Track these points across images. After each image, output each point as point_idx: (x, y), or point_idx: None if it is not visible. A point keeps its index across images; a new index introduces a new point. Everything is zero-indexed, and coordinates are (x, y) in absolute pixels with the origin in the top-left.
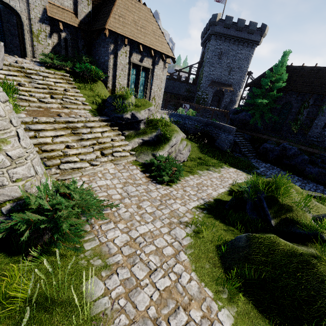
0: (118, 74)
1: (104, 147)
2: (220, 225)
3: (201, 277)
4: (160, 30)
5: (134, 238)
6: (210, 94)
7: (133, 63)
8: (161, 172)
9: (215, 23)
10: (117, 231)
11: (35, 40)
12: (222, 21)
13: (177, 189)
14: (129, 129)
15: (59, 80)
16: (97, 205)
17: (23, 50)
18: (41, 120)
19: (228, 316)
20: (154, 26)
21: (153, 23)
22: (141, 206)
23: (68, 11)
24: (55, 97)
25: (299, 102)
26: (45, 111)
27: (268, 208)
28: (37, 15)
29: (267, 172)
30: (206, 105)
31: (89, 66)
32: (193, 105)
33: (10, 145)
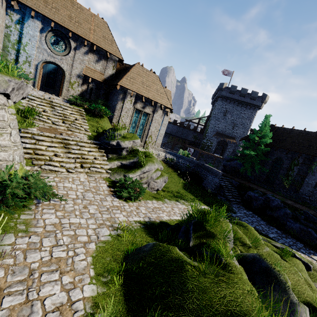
0: (122, 114)
1: (85, 162)
2: (148, 238)
3: (95, 263)
4: (163, 89)
5: (62, 223)
6: (214, 143)
7: (136, 109)
8: (123, 189)
9: (222, 89)
10: (53, 215)
11: (70, 87)
12: (228, 88)
13: (131, 205)
14: (113, 153)
15: (74, 112)
16: (44, 189)
17: (60, 92)
18: (45, 134)
19: (93, 290)
20: (159, 86)
21: (158, 84)
22: (88, 207)
23: (98, 72)
24: (65, 122)
25: (289, 159)
26: (52, 130)
27: (192, 230)
28: (76, 73)
29: (243, 218)
30: (210, 151)
31: (100, 107)
32: (197, 150)
33: (3, 138)
